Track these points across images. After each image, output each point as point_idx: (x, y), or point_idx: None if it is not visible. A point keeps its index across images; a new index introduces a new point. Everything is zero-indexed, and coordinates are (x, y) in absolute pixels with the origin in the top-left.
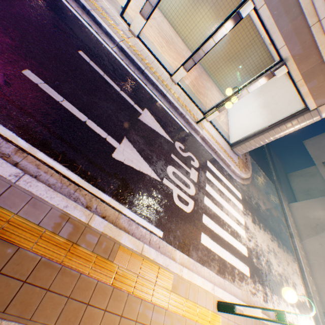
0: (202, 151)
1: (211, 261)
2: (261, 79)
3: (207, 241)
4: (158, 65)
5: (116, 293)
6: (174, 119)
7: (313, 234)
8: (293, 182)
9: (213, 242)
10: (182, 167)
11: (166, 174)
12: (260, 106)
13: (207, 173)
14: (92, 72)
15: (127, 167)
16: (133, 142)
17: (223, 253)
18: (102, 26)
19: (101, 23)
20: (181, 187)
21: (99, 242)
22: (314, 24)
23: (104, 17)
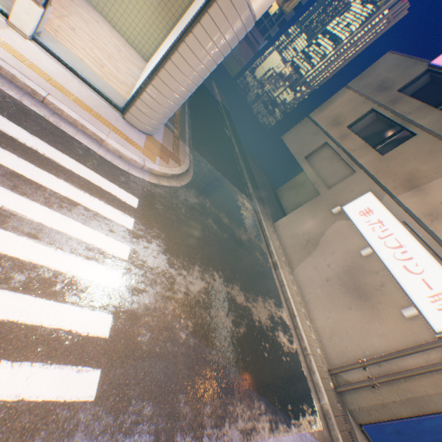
0: None
1: None
2: None
3: None
4: None
5: None
6: None
7: (305, 256)
8: (283, 198)
9: None
10: None
11: None
12: (174, 38)
13: None
14: None
15: None
16: None
17: None
18: None
19: None
20: None
21: None
22: None
23: None
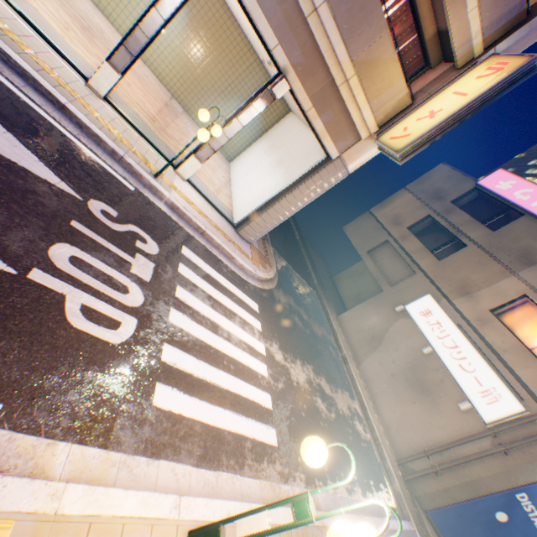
0: (171, 228)
1: (183, 442)
2: (257, 102)
3: (175, 400)
4: (49, 49)
5: None
6: (93, 159)
7: (370, 351)
8: (341, 286)
9: (190, 399)
10: (108, 251)
11: (47, 260)
12: (273, 165)
13: (182, 268)
14: None
15: None
16: None
17: (216, 416)
18: None
19: None
20: (99, 290)
21: None
22: (310, 15)
23: None
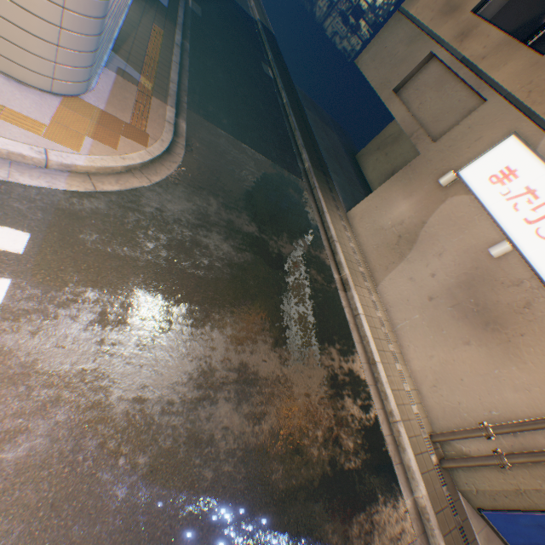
0: None
1: None
2: None
3: None
4: None
5: None
6: None
7: (395, 262)
8: (367, 167)
9: None
10: None
11: None
12: None
13: None
14: None
15: None
16: None
17: None
18: None
19: None
20: None
21: None
22: None
23: None
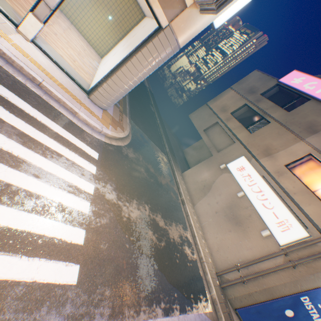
0: None
1: None
2: None
3: None
4: None
5: None
6: None
7: (202, 196)
8: (188, 156)
9: None
10: None
11: None
12: (125, 48)
13: None
14: None
15: None
16: None
17: None
18: None
19: None
20: None
21: None
22: None
23: None
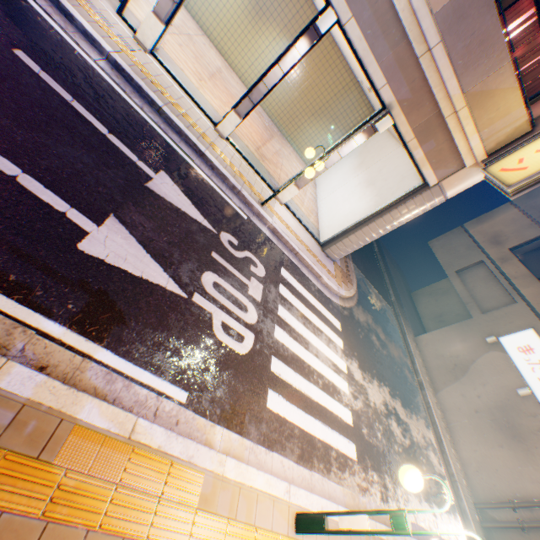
0: (272, 251)
1: (287, 441)
2: (357, 136)
3: (280, 405)
4: (192, 104)
5: (54, 534)
6: (220, 195)
7: (451, 380)
8: (420, 304)
9: (290, 406)
10: (233, 276)
11: (201, 286)
12: (362, 184)
13: (281, 288)
14: (43, 91)
15: (112, 270)
16: (130, 225)
17: (309, 424)
18: (75, 19)
19: (73, 14)
20: (230, 310)
21: (16, 423)
22: (423, 55)
23: (81, 6)
